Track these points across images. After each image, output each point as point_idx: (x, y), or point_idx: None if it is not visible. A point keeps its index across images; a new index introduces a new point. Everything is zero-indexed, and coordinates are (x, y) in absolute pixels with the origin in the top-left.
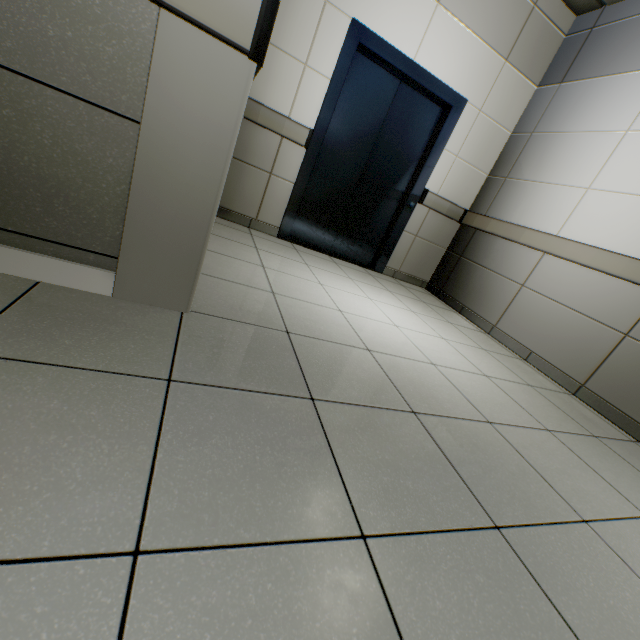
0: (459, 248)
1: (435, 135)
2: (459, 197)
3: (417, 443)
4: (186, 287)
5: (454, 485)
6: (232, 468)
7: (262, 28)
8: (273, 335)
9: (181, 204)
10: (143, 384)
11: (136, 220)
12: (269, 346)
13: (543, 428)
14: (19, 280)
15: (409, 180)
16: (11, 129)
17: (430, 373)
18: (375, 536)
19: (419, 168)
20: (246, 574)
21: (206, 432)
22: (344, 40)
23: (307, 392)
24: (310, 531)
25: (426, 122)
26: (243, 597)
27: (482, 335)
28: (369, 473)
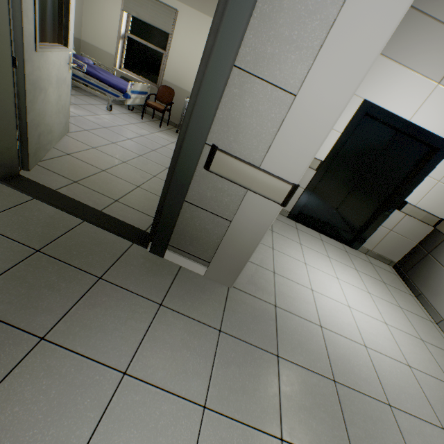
0: (428, 246)
1: (420, 166)
2: (436, 209)
3: (328, 402)
4: (233, 278)
5: (340, 436)
6: (237, 384)
7: (288, 196)
8: (267, 307)
9: (239, 249)
10: (211, 331)
11: (220, 252)
12: (264, 315)
13: (439, 425)
14: (175, 265)
15: (392, 192)
16: (187, 220)
17: (359, 353)
18: (287, 441)
19: (402, 186)
20: (234, 431)
21: (230, 362)
22: (355, 111)
23: (276, 351)
24: (260, 426)
25: (414, 156)
26: (232, 439)
27: (428, 324)
28: (294, 409)
